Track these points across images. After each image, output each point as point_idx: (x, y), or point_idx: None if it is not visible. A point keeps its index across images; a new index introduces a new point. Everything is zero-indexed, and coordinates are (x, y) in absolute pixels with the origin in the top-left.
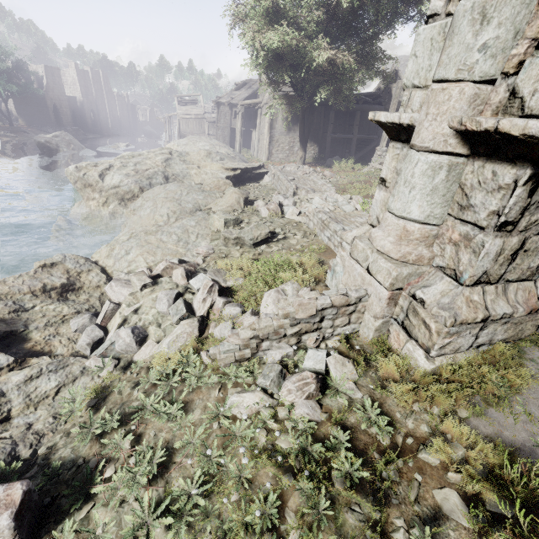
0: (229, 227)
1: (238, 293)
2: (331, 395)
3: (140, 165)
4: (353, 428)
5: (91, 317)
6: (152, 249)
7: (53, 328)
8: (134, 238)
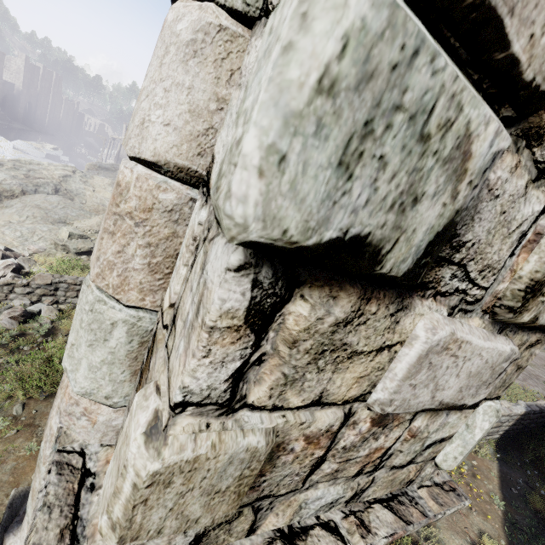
0: (73, 239)
1: (32, 275)
2: (30, 321)
3: (34, 172)
4: (28, 334)
5: None
6: None
7: None
8: None
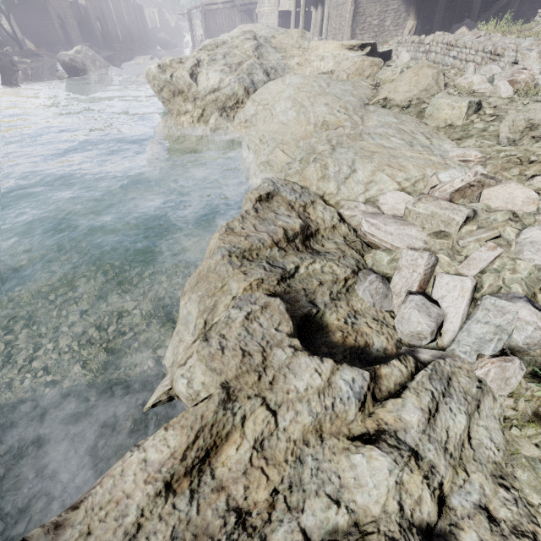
0: (470, 117)
1: None
2: None
3: (229, 57)
4: None
5: (382, 280)
6: (391, 160)
7: (342, 302)
8: (341, 147)
